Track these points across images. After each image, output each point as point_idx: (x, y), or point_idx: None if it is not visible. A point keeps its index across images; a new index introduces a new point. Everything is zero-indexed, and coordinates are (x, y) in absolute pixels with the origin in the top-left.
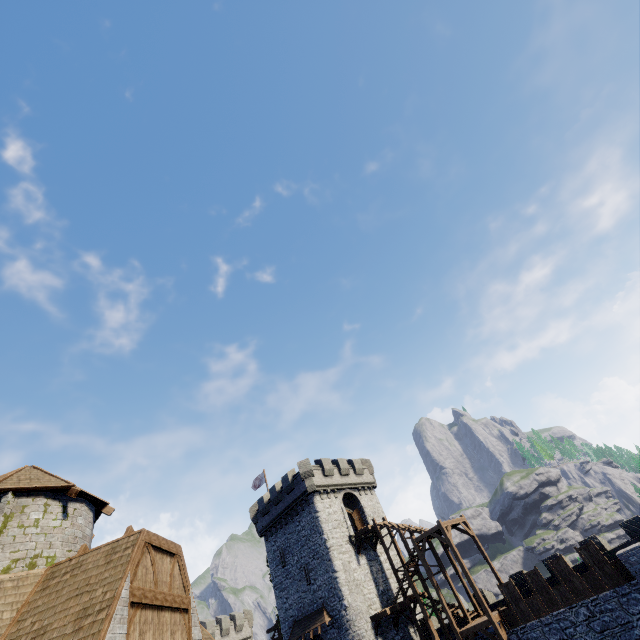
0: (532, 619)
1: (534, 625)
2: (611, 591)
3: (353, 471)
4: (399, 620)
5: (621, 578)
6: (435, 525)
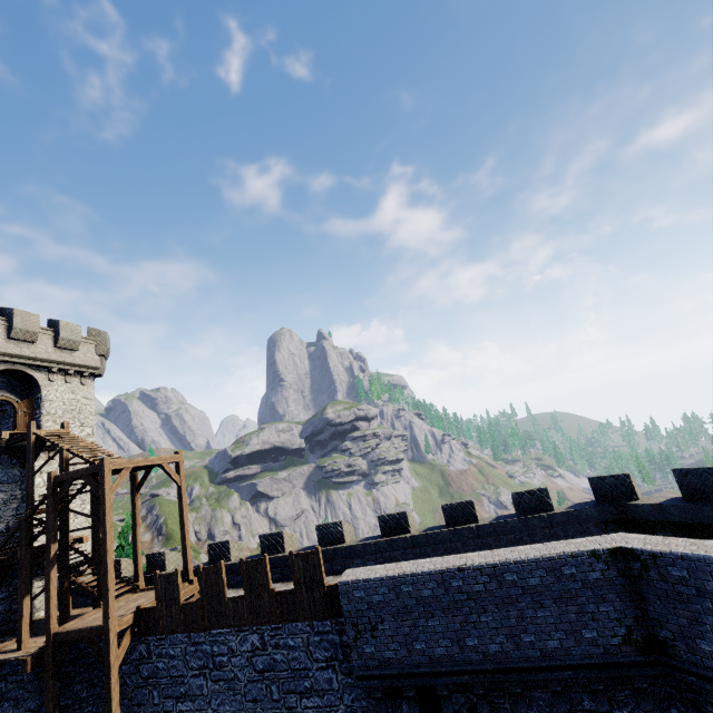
0: (179, 632)
1: (178, 640)
2: (306, 624)
3: (53, 340)
4: (14, 573)
5: (329, 611)
6: (95, 464)
